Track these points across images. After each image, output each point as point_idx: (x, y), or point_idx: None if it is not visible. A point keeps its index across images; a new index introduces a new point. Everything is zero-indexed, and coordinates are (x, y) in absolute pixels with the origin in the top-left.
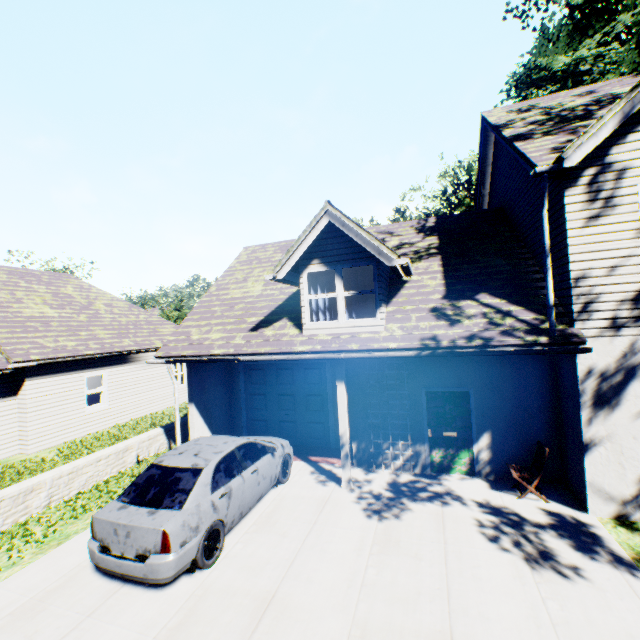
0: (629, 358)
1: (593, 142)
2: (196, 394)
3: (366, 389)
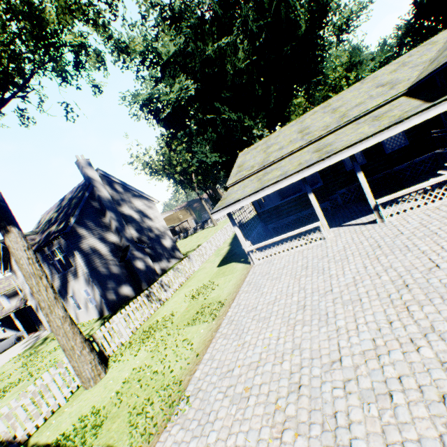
0: (36, 303)
1: (3, 270)
2: (6, 326)
3: (31, 314)
